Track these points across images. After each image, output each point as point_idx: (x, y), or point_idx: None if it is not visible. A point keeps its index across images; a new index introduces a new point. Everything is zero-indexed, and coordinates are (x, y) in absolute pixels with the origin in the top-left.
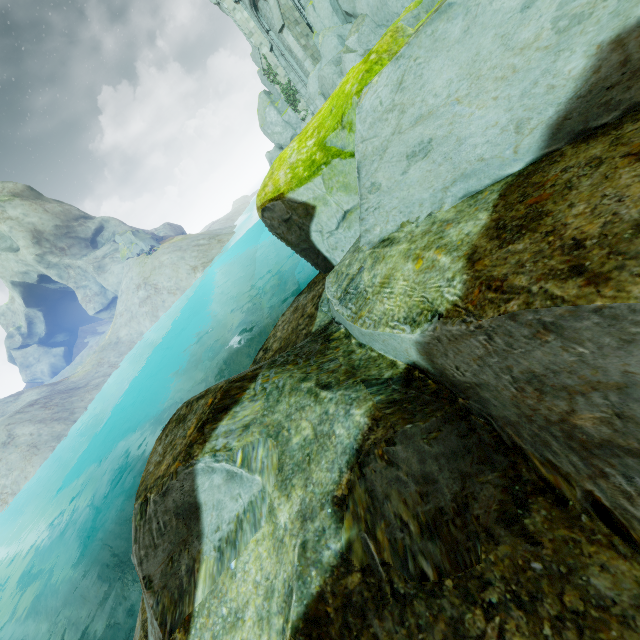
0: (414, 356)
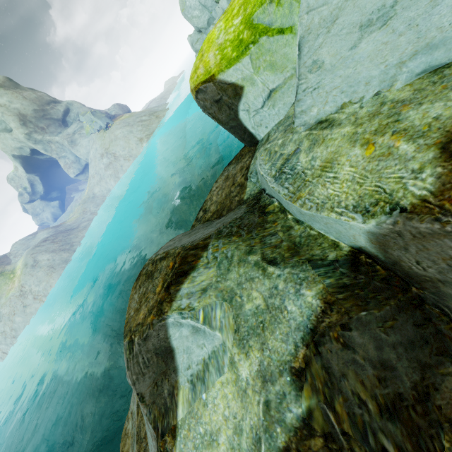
0: (362, 242)
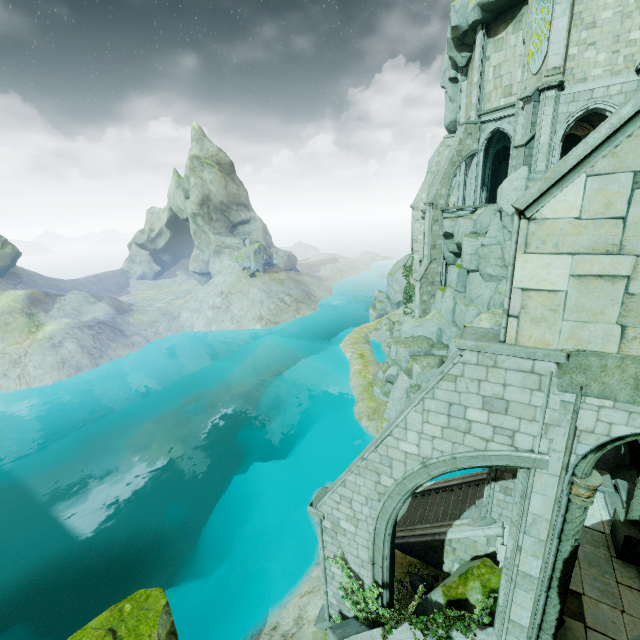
0: None
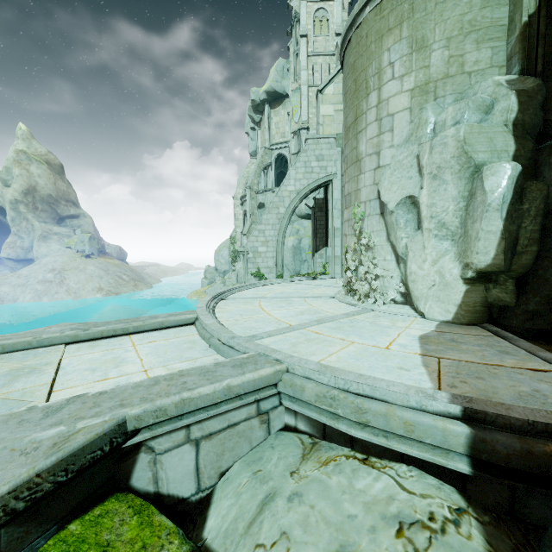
0: None
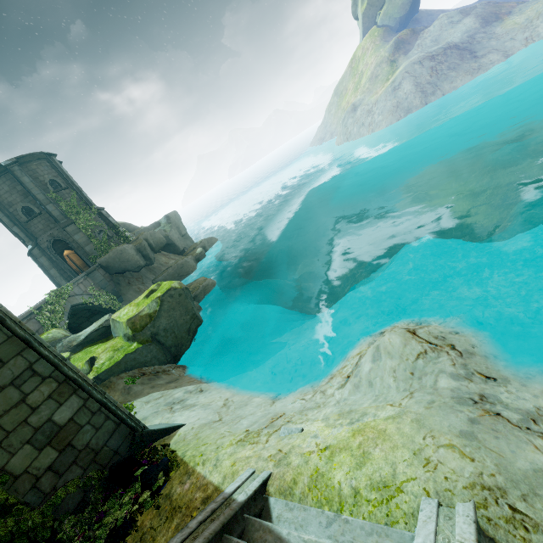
0: None
